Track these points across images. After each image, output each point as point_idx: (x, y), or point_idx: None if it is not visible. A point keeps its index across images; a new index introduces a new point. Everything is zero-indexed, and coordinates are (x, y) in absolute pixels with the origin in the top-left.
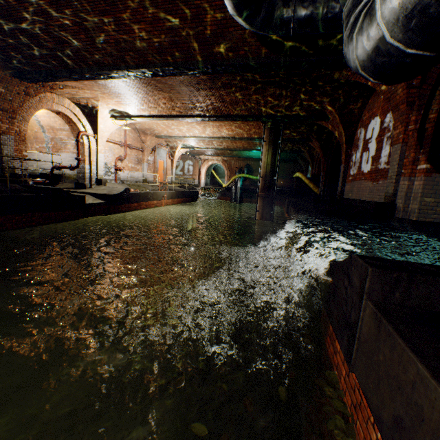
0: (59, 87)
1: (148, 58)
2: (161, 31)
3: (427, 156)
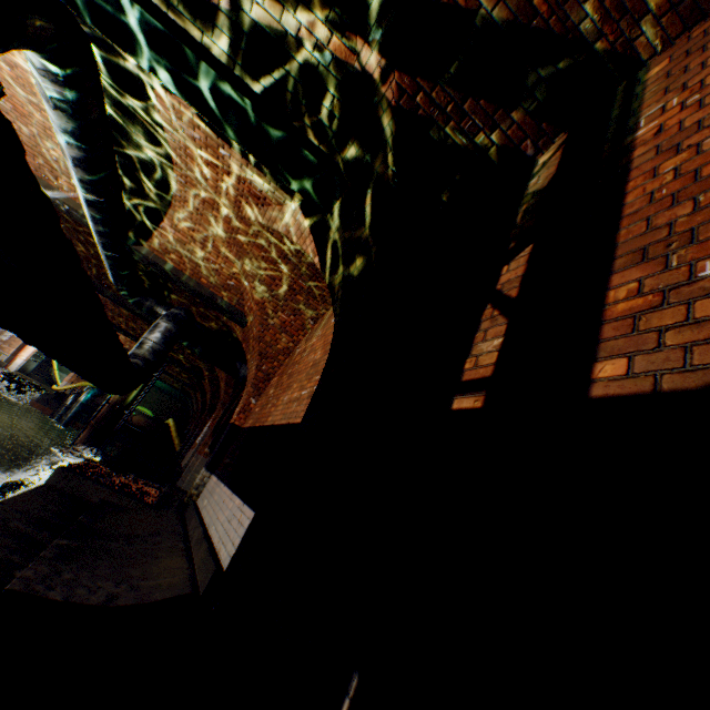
0: None
1: None
2: None
3: (211, 443)
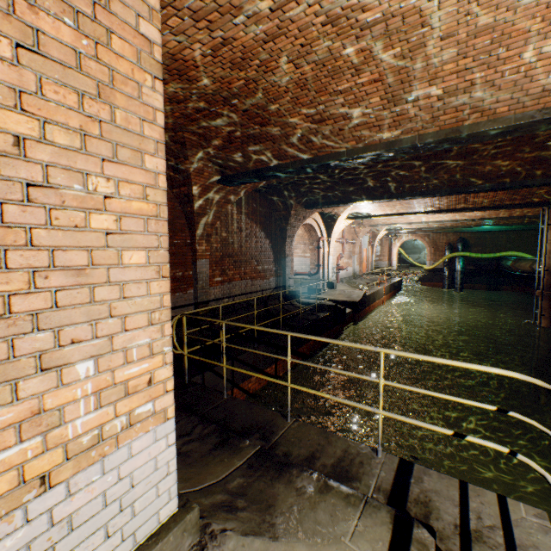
0: None
1: (476, 182)
2: (519, 164)
3: None
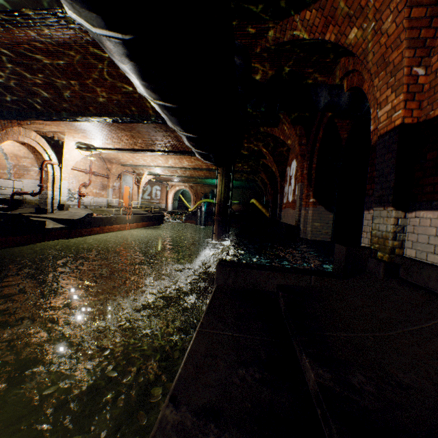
0: (27, 123)
1: (109, 110)
2: (118, 94)
3: (313, 193)
